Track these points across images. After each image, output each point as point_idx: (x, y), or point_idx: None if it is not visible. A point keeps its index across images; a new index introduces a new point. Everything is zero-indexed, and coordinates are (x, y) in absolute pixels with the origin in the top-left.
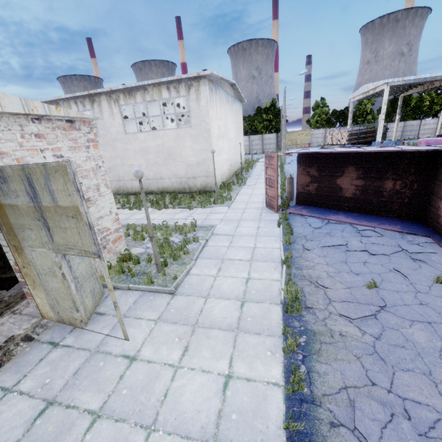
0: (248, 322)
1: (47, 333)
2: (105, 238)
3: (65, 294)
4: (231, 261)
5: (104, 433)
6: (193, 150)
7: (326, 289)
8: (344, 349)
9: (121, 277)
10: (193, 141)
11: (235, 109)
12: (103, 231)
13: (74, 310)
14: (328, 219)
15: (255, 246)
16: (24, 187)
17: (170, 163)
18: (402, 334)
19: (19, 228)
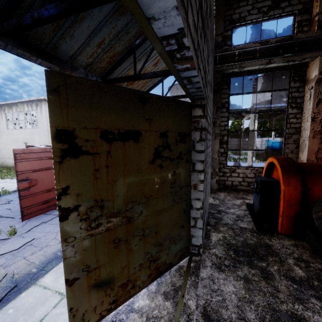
0: None
1: None
2: None
3: None
4: None
5: None
6: (39, 142)
7: None
8: None
9: None
10: (39, 136)
11: None
12: None
13: None
14: None
15: None
16: None
17: None
18: None
19: None
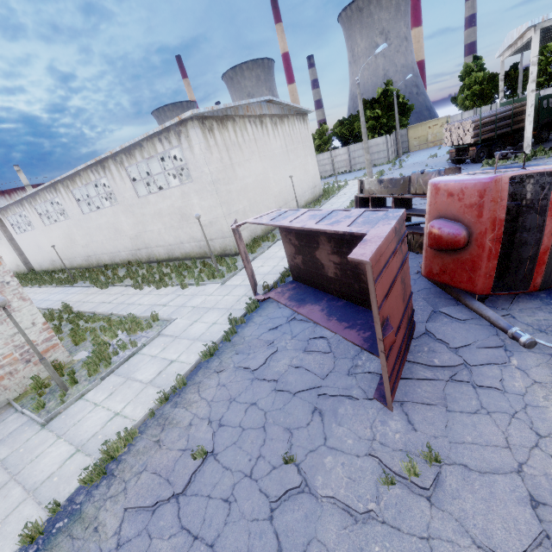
0: (51, 483)
1: None
2: (28, 352)
3: None
4: (132, 382)
5: None
6: (202, 208)
7: (163, 446)
8: (75, 551)
9: (36, 395)
10: (199, 197)
11: (287, 128)
12: (23, 345)
13: None
14: (297, 312)
15: (176, 359)
16: None
17: (184, 225)
18: (147, 548)
19: None
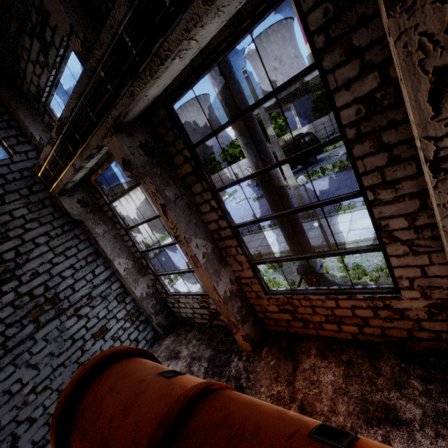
0: None
1: None
2: None
3: None
4: None
5: None
6: None
7: None
8: None
9: None
10: None
11: (142, 191)
12: None
13: None
14: None
15: None
16: None
17: None
18: None
19: None
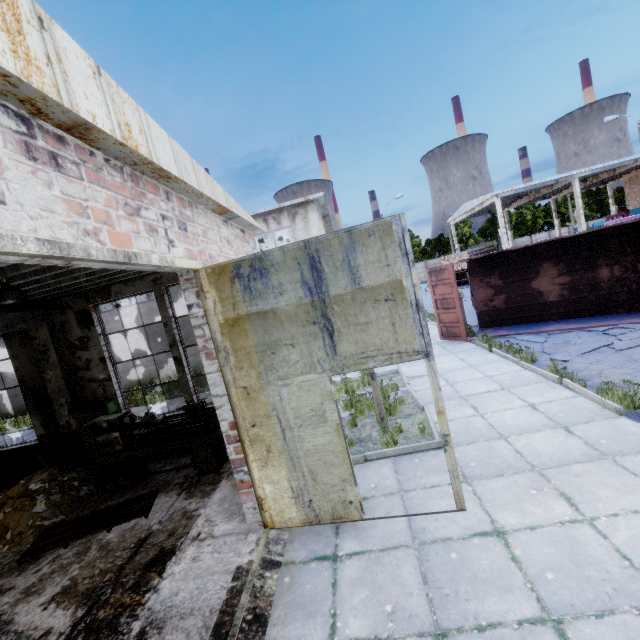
0: (607, 444)
1: (294, 548)
2: None
3: (336, 454)
4: (476, 396)
5: (604, 639)
6: None
7: None
8: None
9: None
10: None
11: None
12: None
13: (351, 483)
14: (545, 331)
15: (488, 375)
16: (299, 275)
17: None
18: None
19: (267, 349)
